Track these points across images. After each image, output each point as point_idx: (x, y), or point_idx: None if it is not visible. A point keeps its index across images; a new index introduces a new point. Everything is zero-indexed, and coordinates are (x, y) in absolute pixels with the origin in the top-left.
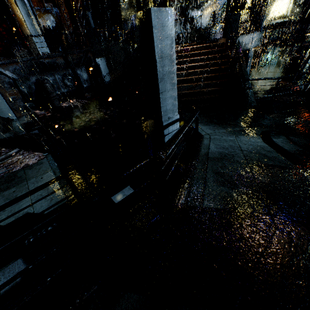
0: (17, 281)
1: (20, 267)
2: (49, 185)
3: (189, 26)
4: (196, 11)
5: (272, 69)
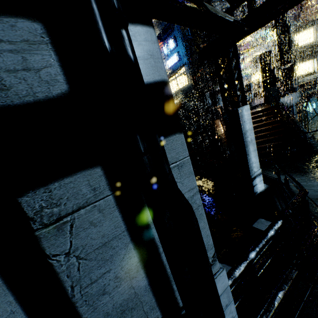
0: None
1: (227, 267)
2: None
3: None
4: None
5: None
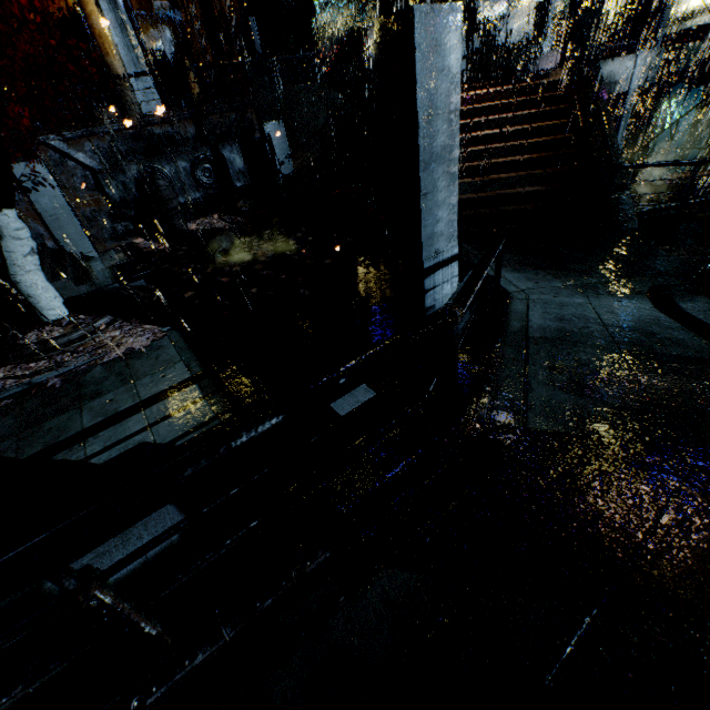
0: (174, 541)
1: (173, 518)
2: (180, 390)
3: (476, 42)
4: (494, 6)
5: (678, 142)
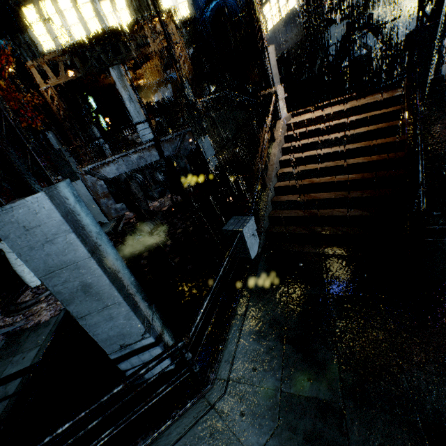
0: None
1: None
2: (14, 379)
3: None
4: (400, 4)
5: None
